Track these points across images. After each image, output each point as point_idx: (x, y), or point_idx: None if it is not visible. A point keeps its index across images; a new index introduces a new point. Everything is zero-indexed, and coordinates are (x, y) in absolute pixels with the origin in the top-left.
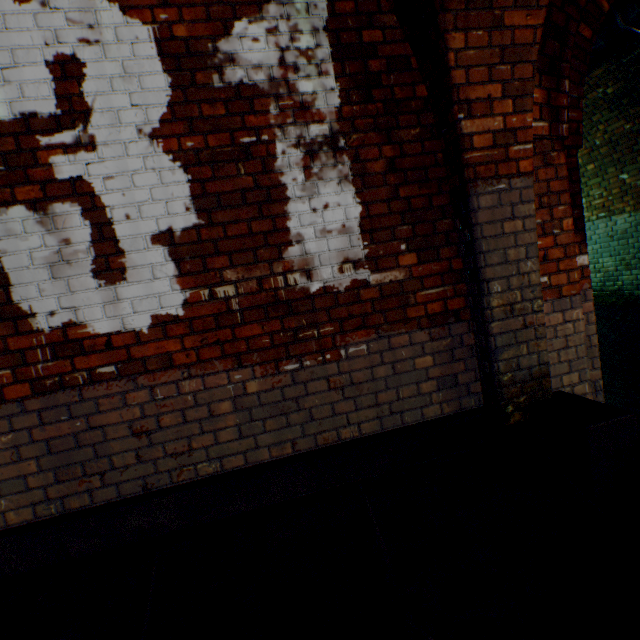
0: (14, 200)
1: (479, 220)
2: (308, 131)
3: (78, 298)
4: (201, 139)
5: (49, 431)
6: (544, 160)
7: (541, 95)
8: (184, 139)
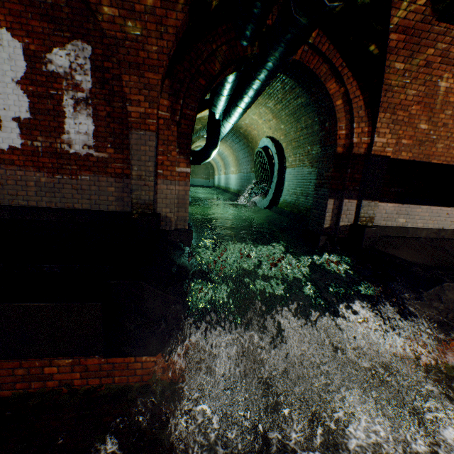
0: None
1: (132, 143)
2: (78, 94)
3: None
4: (36, 88)
5: None
6: (168, 128)
7: (169, 103)
8: (29, 87)
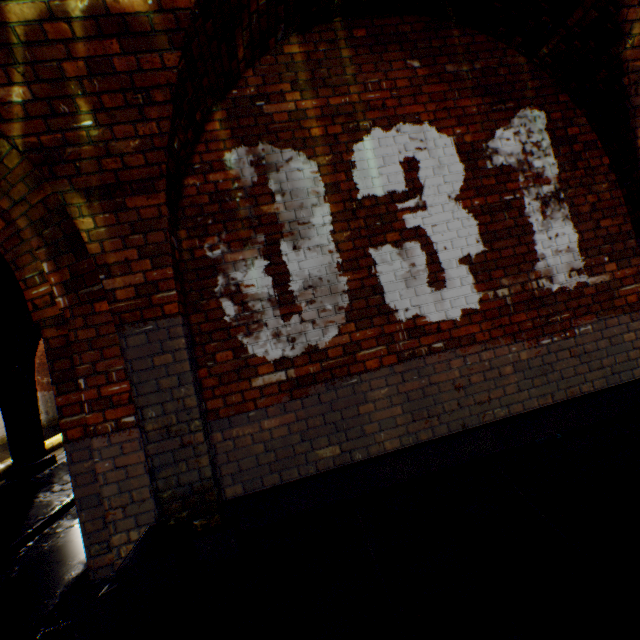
0: (384, 242)
1: None
2: (541, 190)
3: (420, 300)
4: (482, 199)
5: (406, 386)
6: None
7: None
8: (472, 200)
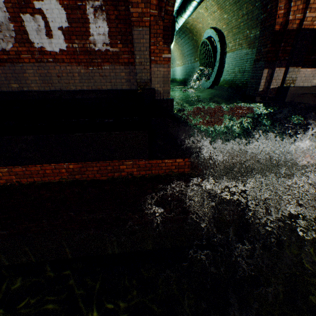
0: (27, 12)
1: (134, 38)
2: (95, 3)
3: (43, 41)
4: (68, 2)
5: (40, 72)
6: (156, 23)
7: (157, 2)
8: (64, 1)
